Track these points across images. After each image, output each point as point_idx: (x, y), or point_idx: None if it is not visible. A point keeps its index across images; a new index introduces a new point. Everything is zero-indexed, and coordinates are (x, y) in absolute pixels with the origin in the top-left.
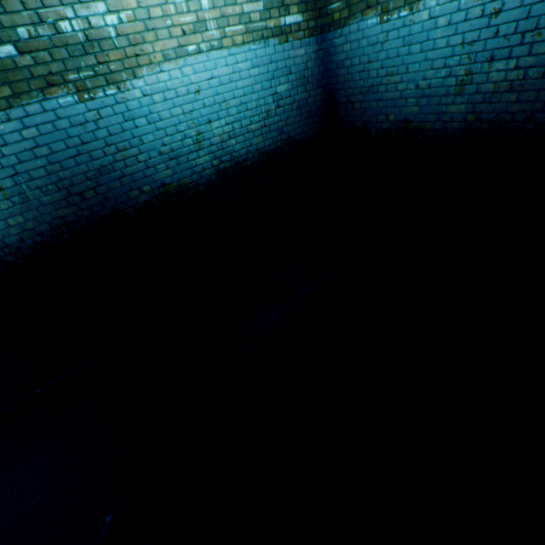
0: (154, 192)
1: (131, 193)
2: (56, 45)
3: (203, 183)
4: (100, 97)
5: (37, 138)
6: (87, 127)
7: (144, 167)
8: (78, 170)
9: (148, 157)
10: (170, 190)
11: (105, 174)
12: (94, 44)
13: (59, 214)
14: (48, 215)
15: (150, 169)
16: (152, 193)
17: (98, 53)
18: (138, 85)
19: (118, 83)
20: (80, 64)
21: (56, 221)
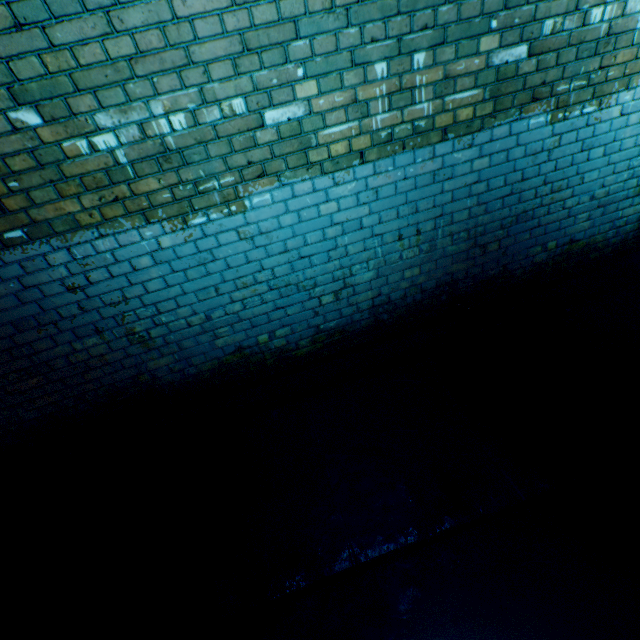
0: (554, 251)
1: (531, 249)
2: (569, 43)
3: (612, 242)
4: (572, 117)
5: (481, 170)
6: (536, 158)
7: (563, 215)
8: (497, 215)
9: (575, 203)
10: (573, 249)
11: (520, 221)
12: (609, 40)
13: (451, 268)
14: (441, 268)
15: (567, 219)
16: (552, 251)
17: (606, 52)
18: (621, 99)
19: (603, 96)
20: (578, 69)
21: (444, 277)
